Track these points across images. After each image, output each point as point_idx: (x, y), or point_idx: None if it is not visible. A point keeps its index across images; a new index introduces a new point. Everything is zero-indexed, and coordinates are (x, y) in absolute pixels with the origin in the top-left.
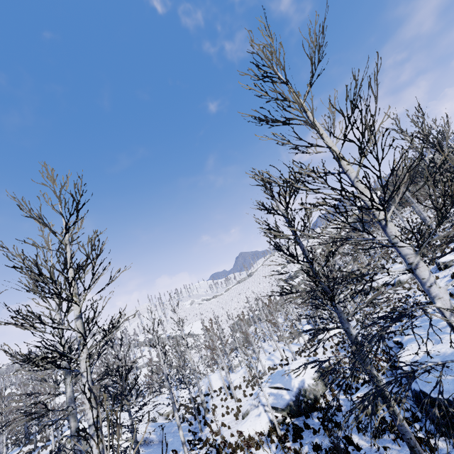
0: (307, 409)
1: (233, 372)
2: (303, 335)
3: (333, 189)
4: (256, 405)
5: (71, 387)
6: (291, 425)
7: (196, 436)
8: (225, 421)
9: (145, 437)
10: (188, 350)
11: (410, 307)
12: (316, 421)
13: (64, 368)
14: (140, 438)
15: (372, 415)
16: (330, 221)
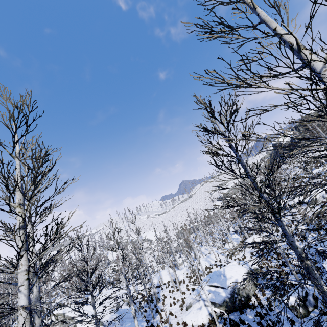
0: (241, 306)
1: (178, 268)
2: (233, 243)
3: (299, 76)
4: (197, 299)
5: (37, 288)
6: (227, 319)
7: (149, 322)
8: (173, 310)
9: (109, 321)
10: (143, 252)
11: (326, 221)
12: (250, 318)
13: (0, 281)
14: (105, 321)
15: (304, 317)
16: (299, 112)
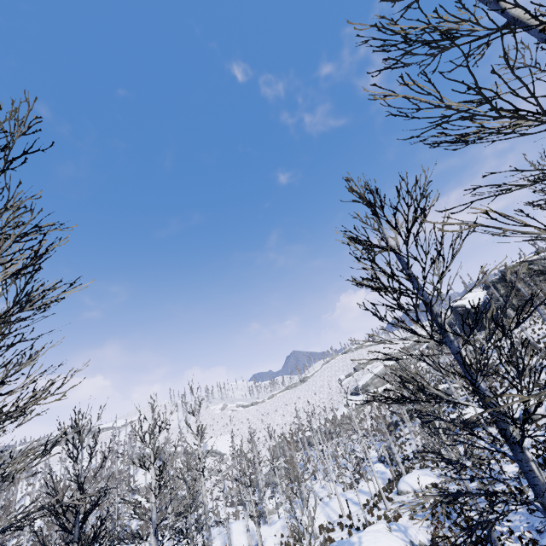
0: None
1: (266, 521)
2: (377, 481)
3: None
4: None
5: None
6: None
7: None
8: None
9: None
10: (203, 478)
11: None
12: None
13: None
14: None
15: None
16: None
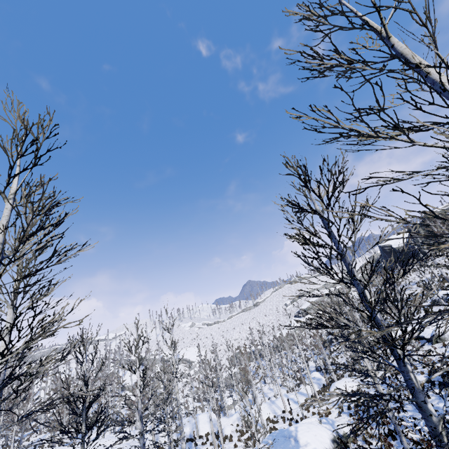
0: None
1: (225, 414)
2: (313, 385)
3: None
4: None
5: None
6: None
7: None
8: None
9: None
10: (176, 380)
11: None
12: None
13: None
14: None
15: None
16: None
